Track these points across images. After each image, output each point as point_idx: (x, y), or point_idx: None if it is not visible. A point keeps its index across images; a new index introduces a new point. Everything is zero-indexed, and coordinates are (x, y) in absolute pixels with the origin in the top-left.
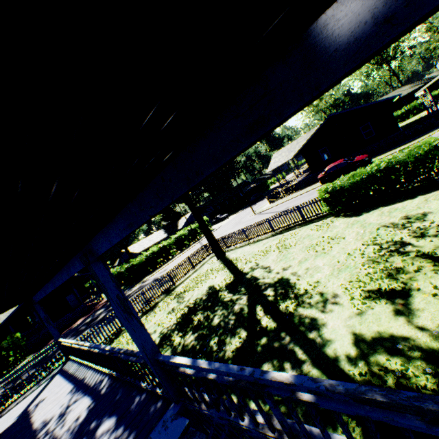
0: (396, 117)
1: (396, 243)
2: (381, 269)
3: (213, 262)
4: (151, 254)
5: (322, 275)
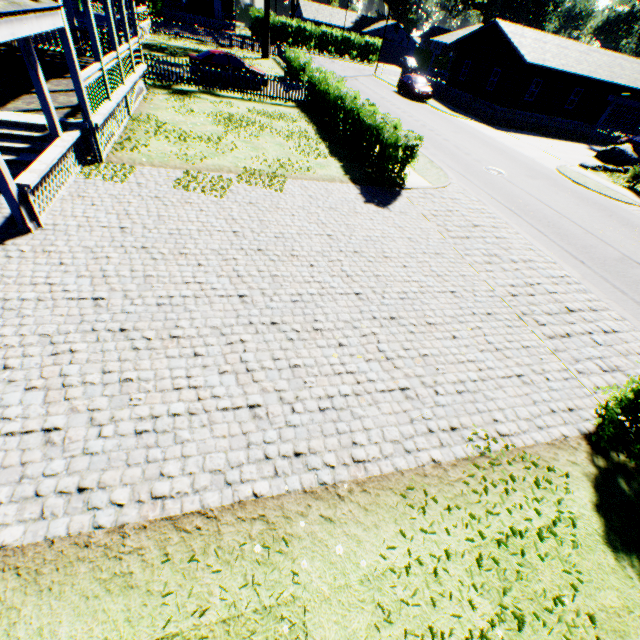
0: None
1: None
2: None
3: (258, 57)
4: (288, 26)
5: None
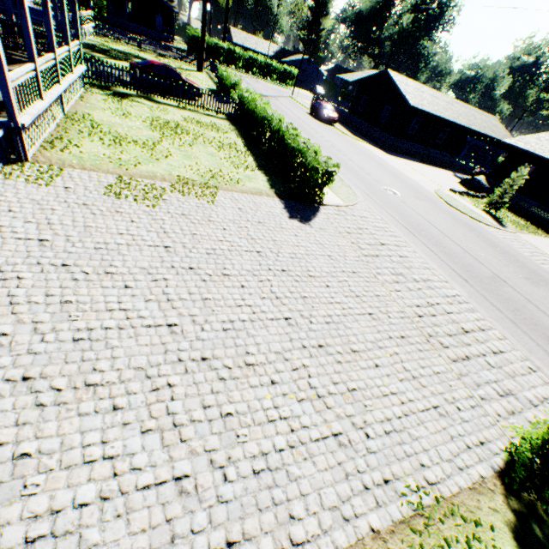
0: None
1: None
2: None
3: (193, 69)
4: (220, 47)
5: None
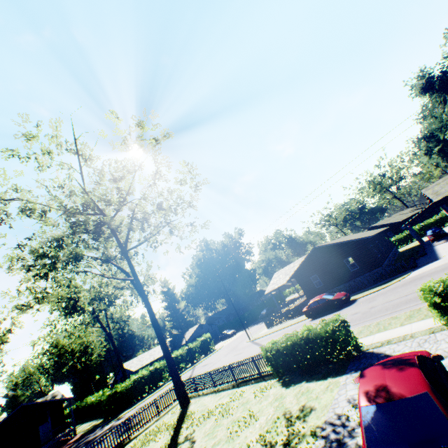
0: (399, 239)
1: None
2: None
3: (175, 410)
4: (140, 378)
5: None
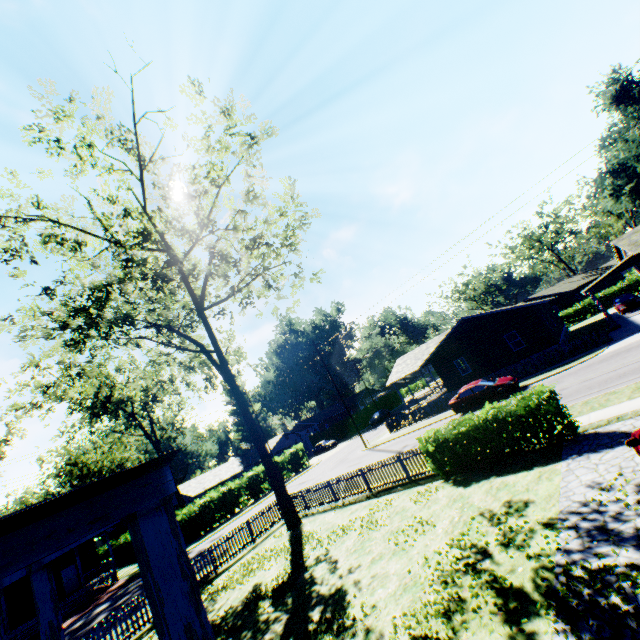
0: (567, 315)
1: (479, 551)
2: (443, 598)
3: (281, 534)
4: (208, 502)
5: (384, 593)
